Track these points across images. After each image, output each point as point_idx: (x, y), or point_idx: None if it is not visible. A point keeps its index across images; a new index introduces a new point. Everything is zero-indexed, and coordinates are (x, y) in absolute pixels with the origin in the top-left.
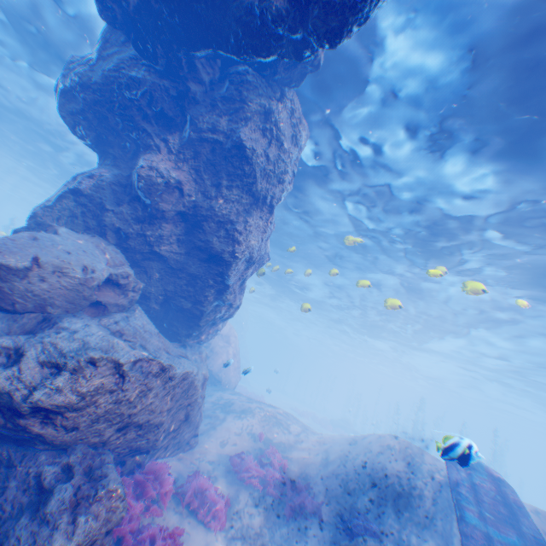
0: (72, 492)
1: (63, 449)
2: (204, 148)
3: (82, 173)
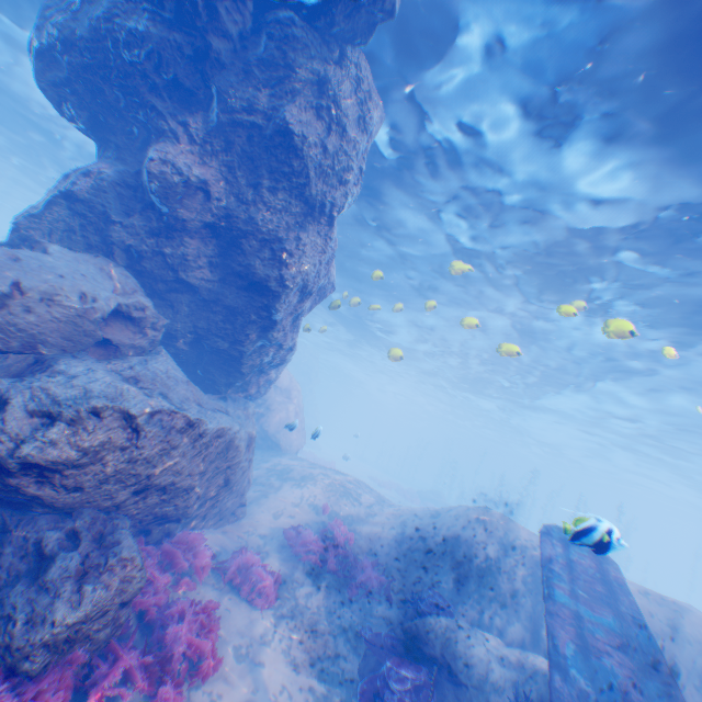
0: (77, 559)
1: (68, 513)
2: (237, 134)
3: (76, 171)
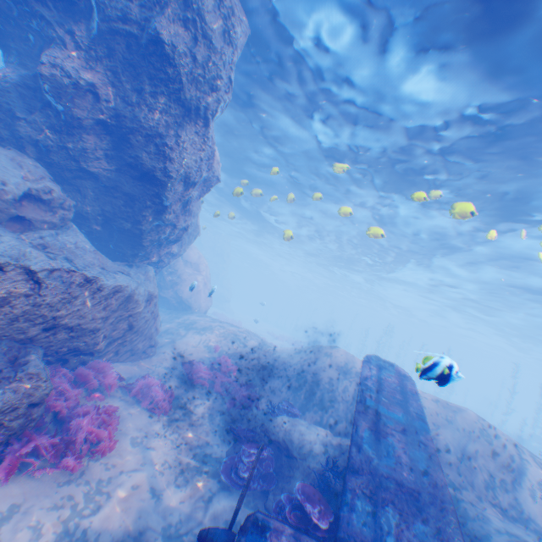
0: None
1: None
2: (117, 43)
3: None
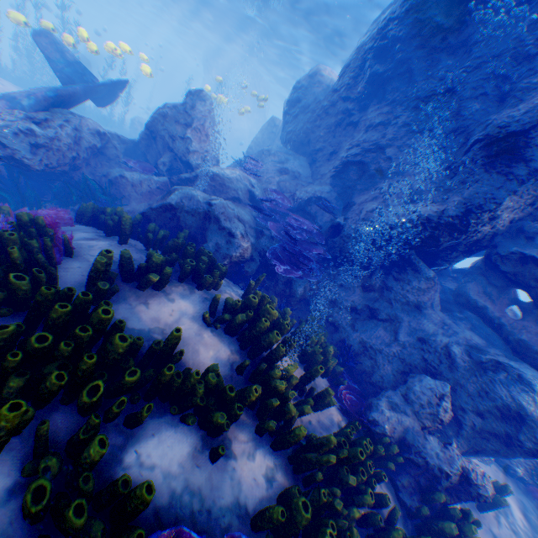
0: None
1: None
2: None
3: None
